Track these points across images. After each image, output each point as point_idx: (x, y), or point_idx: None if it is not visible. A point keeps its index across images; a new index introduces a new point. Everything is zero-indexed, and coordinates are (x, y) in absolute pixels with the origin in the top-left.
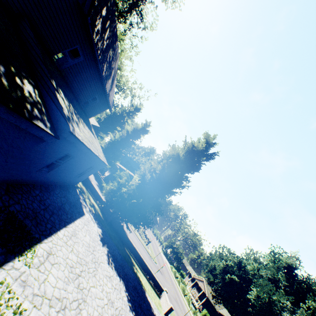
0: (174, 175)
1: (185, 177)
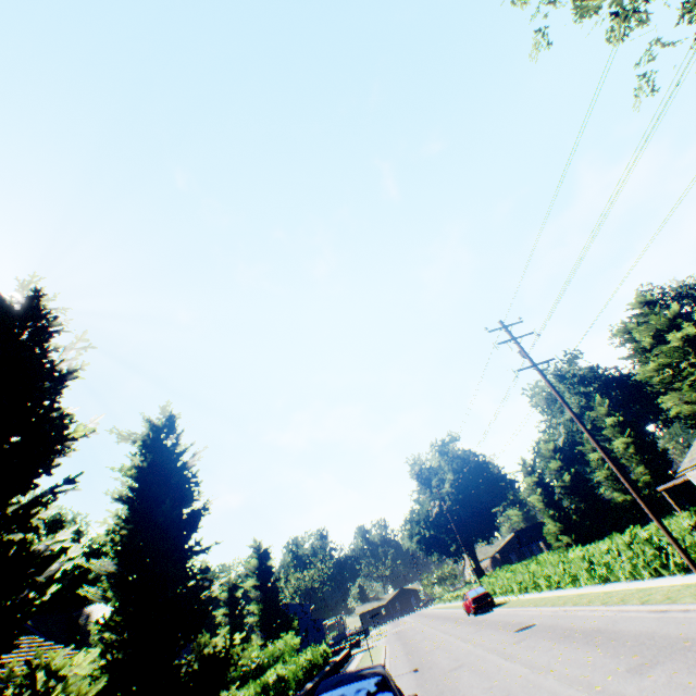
0: (266, 596)
1: (277, 580)
